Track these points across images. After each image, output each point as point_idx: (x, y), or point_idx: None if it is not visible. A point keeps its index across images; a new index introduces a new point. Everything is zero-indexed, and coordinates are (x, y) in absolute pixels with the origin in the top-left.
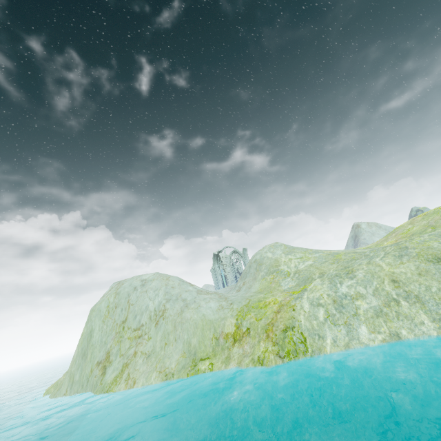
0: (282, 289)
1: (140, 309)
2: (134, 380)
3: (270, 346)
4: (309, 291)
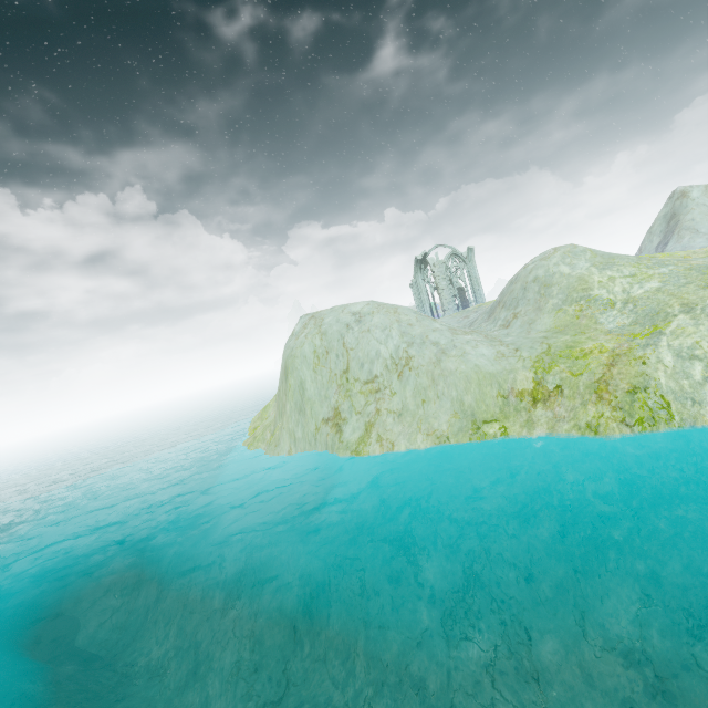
0: (604, 329)
1: (367, 355)
2: (389, 441)
3: (607, 412)
4: (671, 336)
